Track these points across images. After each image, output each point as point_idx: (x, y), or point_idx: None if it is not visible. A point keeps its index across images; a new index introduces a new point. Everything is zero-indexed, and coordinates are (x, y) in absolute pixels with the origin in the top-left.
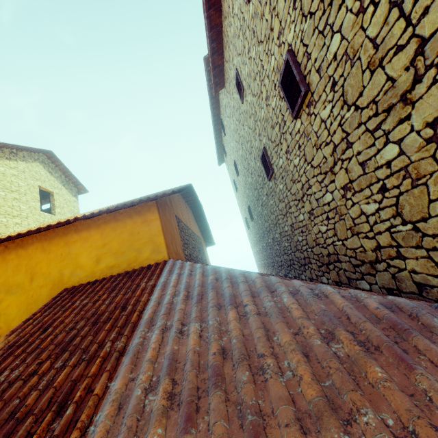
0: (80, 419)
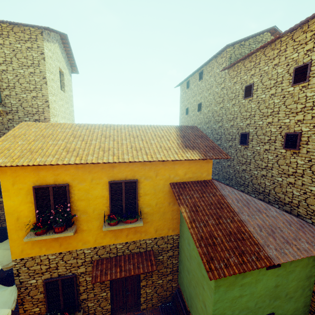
0: (251, 235)
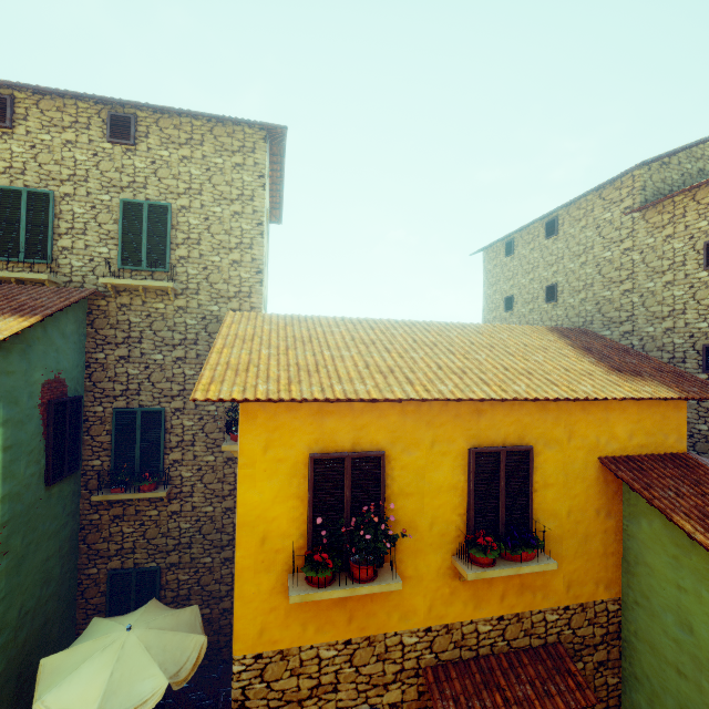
0: None
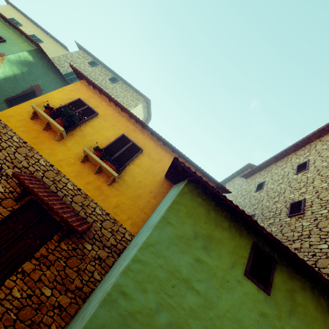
0: None
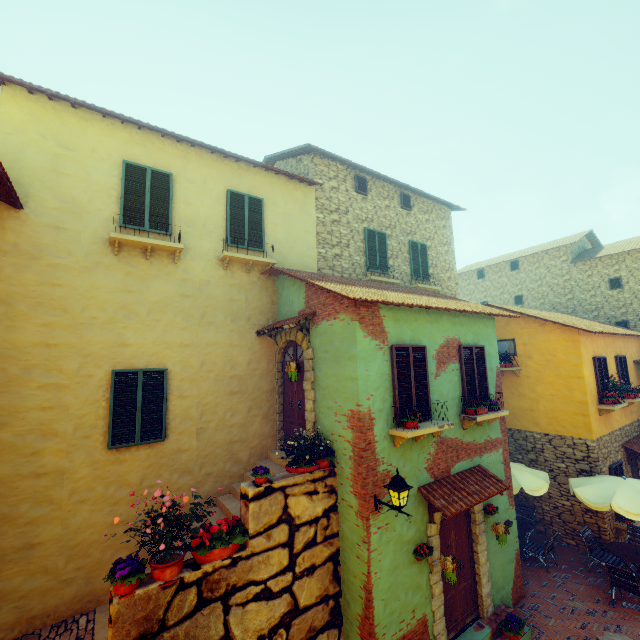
0: None
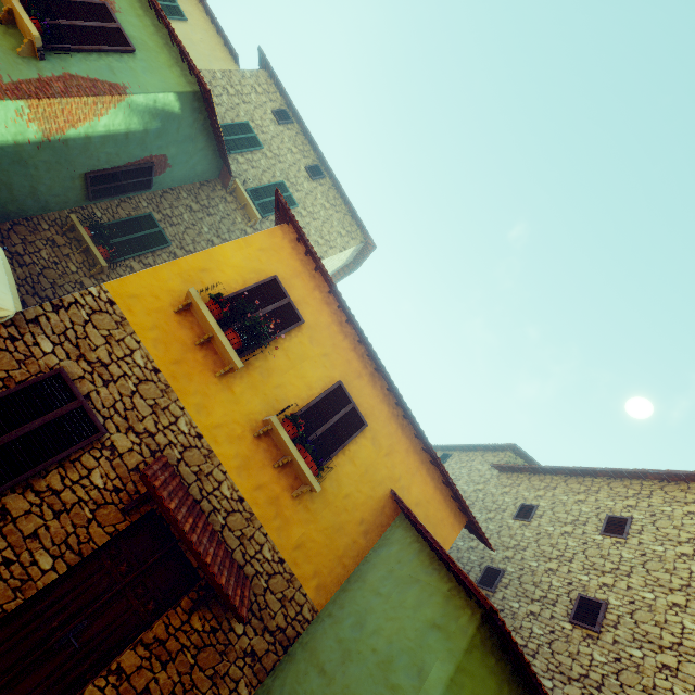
0: None
